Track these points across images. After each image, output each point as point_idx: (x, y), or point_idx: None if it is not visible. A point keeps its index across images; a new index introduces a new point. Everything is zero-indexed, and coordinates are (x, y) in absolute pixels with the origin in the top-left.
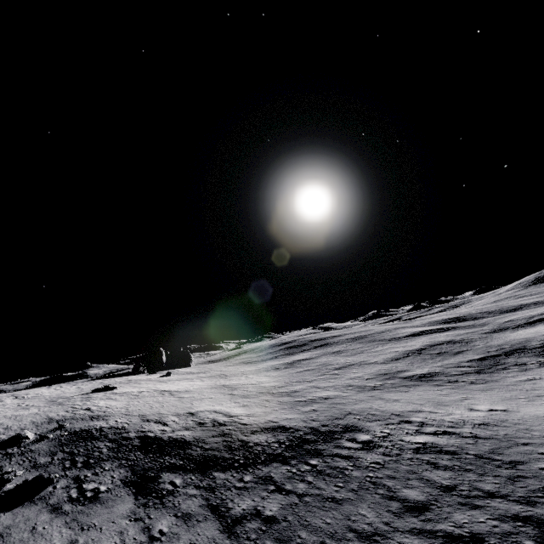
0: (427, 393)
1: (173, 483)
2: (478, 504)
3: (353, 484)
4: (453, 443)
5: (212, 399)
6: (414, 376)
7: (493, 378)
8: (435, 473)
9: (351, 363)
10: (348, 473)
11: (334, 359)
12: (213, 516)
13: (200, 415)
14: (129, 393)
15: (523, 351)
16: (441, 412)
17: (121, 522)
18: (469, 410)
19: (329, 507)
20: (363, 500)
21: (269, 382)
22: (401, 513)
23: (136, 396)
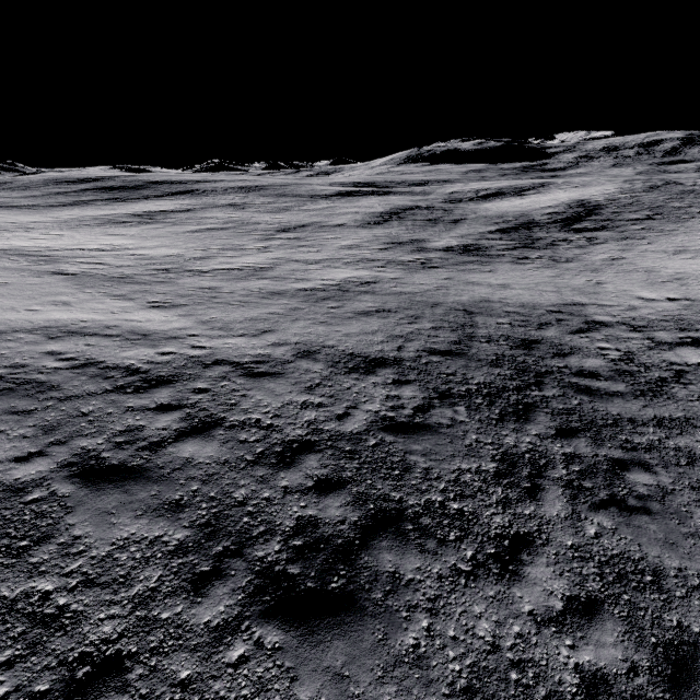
0: (527, 274)
1: None
2: None
3: None
4: None
5: None
6: (456, 249)
7: (567, 256)
8: None
9: (297, 223)
10: None
11: (247, 216)
12: None
13: None
14: None
15: (540, 225)
16: (614, 305)
17: None
18: (647, 301)
19: None
20: None
21: (147, 248)
22: None
23: None
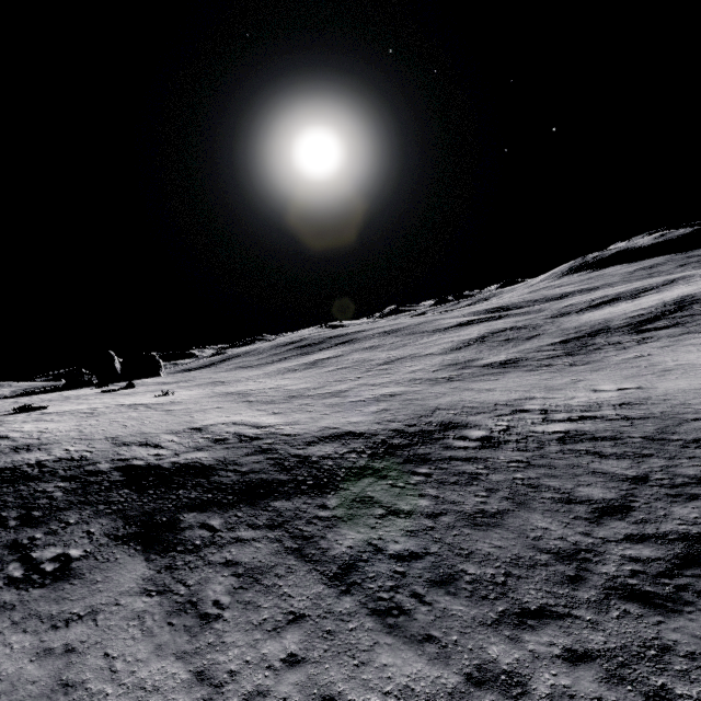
0: (524, 379)
1: (208, 526)
2: (695, 493)
3: (500, 490)
4: (604, 427)
5: (221, 410)
6: (494, 364)
7: (593, 359)
8: (608, 464)
9: (398, 357)
10: (483, 478)
11: (372, 355)
12: (303, 565)
13: (212, 430)
14: (74, 411)
15: (608, 331)
16: (560, 397)
17: (132, 602)
18: (594, 392)
19: (485, 524)
20: (530, 509)
21: (295, 385)
22: (598, 518)
23: (89, 414)
